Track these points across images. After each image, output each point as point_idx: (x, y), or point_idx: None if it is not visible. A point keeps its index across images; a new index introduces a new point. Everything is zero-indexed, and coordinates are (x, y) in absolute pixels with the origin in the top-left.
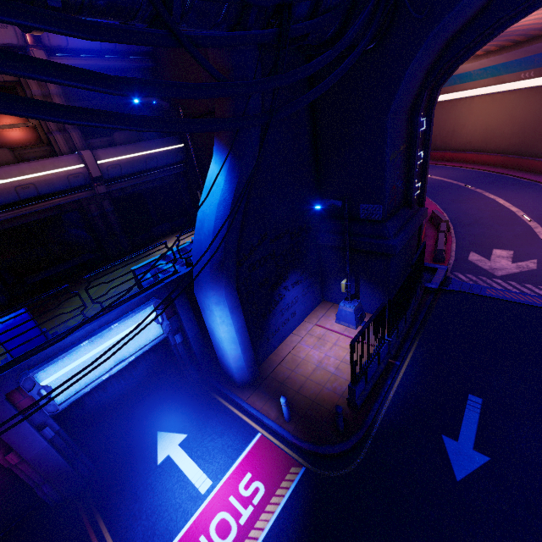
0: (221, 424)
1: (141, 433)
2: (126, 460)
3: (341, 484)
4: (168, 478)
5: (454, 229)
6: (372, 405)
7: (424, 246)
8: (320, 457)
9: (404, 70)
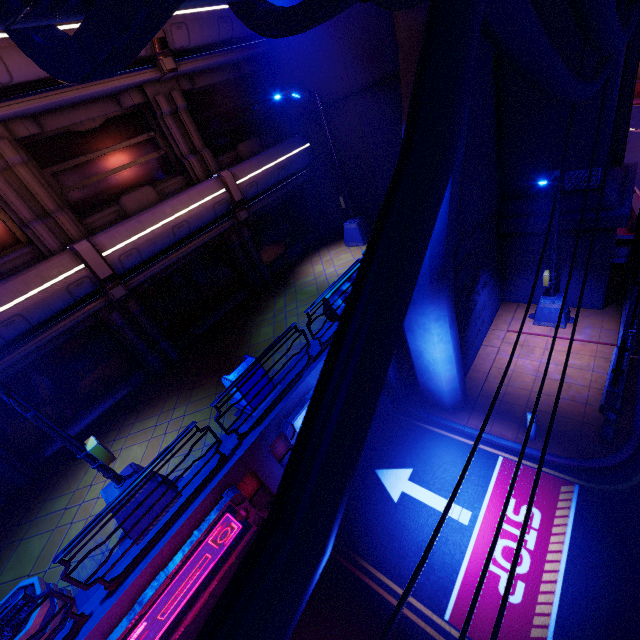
0: (447, 453)
1: (356, 474)
2: (356, 502)
3: (635, 497)
4: (417, 514)
5: (637, 187)
6: (632, 408)
7: None
8: (592, 472)
9: None
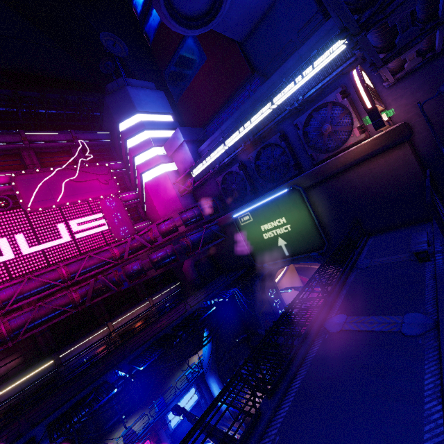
0: None
1: None
2: None
3: None
4: None
5: None
6: None
7: (291, 338)
8: None
9: (250, 295)
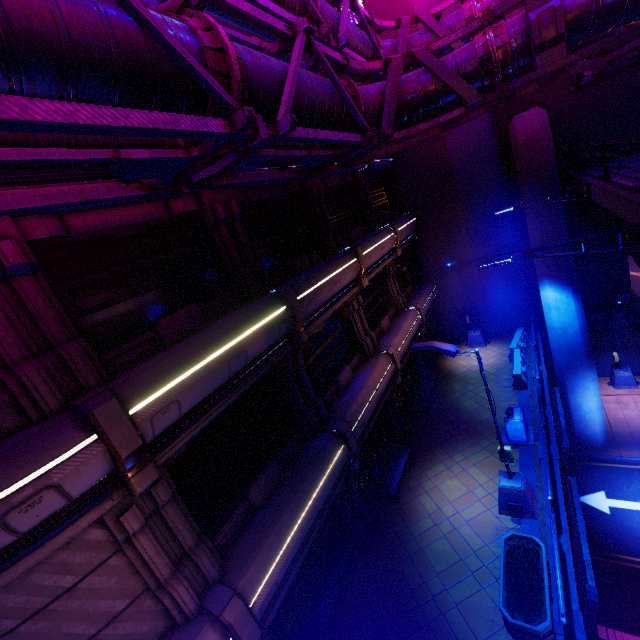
0: (620, 476)
1: None
2: None
3: None
4: (631, 517)
5: None
6: None
7: None
8: None
9: None
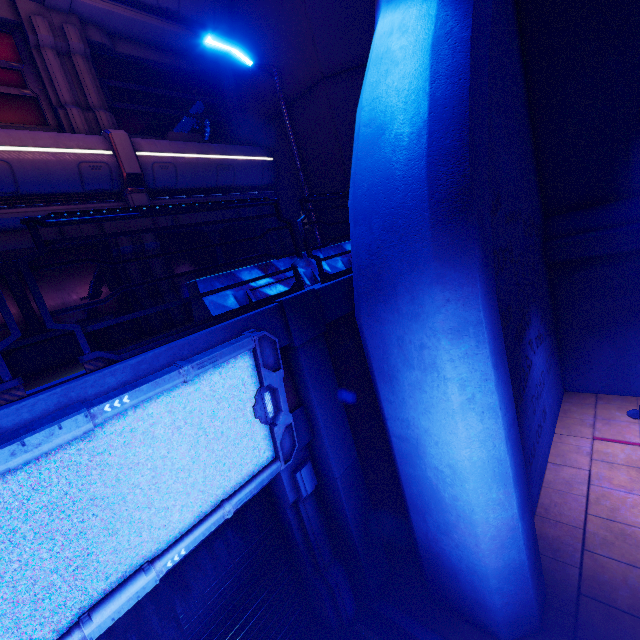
0: None
1: None
2: None
3: None
4: None
5: None
6: None
7: None
8: None
9: None
